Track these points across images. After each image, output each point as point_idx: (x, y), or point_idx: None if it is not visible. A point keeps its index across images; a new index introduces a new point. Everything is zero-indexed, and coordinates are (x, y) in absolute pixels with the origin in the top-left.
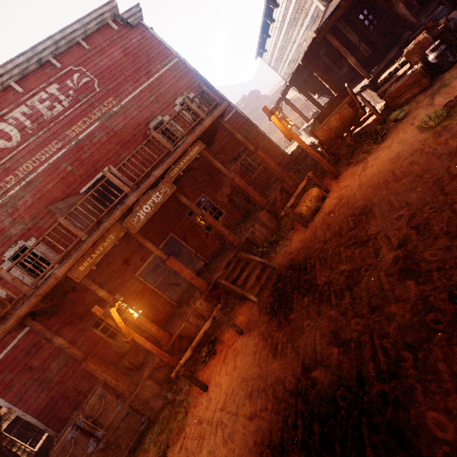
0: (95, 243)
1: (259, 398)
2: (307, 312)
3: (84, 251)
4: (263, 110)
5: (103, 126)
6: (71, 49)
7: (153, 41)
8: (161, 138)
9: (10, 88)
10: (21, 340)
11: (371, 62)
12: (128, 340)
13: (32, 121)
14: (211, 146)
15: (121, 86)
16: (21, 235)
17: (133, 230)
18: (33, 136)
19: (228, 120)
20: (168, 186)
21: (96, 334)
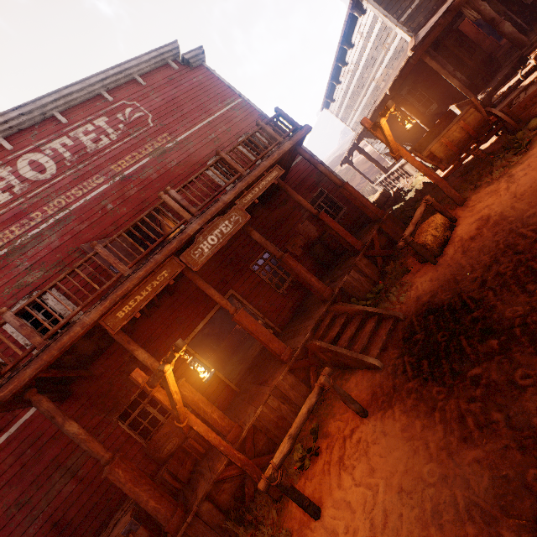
0: (141, 280)
1: (466, 522)
2: (509, 358)
3: (126, 291)
4: (363, 122)
5: (155, 162)
6: (126, 85)
7: (215, 81)
8: (231, 159)
9: (53, 119)
10: (14, 436)
11: (472, 90)
12: (183, 427)
13: (73, 153)
14: (280, 189)
15: (177, 122)
16: (38, 284)
17: (194, 266)
18: (71, 169)
19: (299, 162)
20: (240, 214)
21: (121, 430)
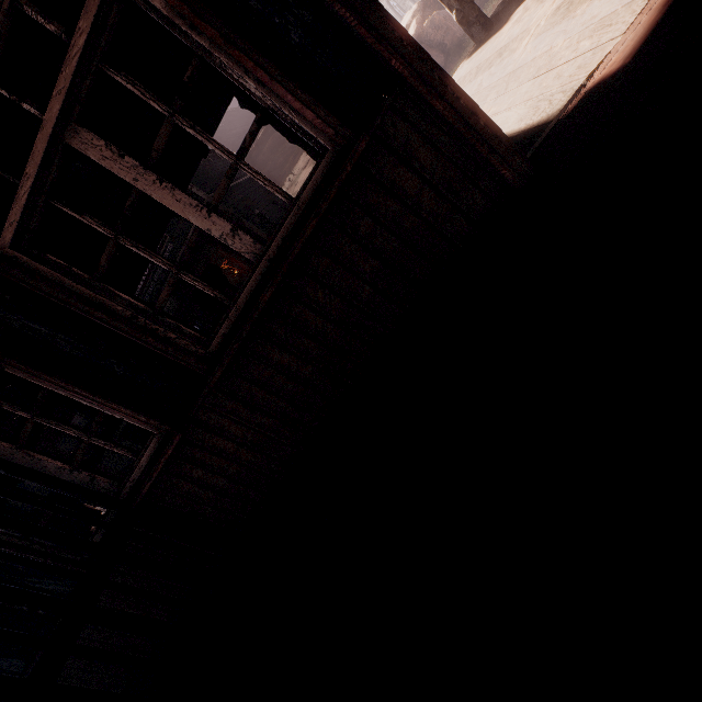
0: None
1: None
2: None
3: None
4: None
5: None
6: None
7: None
8: None
9: None
10: None
11: None
12: None
13: None
14: None
15: None
16: None
17: None
18: None
19: None
20: None
21: None
